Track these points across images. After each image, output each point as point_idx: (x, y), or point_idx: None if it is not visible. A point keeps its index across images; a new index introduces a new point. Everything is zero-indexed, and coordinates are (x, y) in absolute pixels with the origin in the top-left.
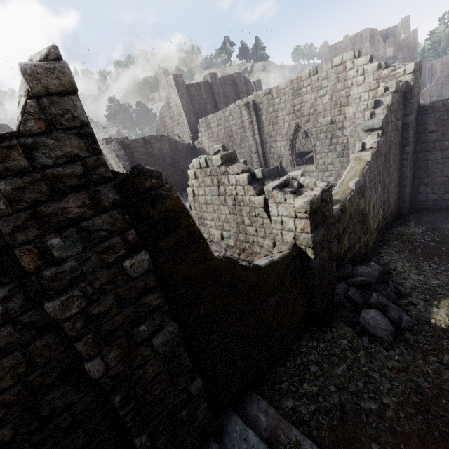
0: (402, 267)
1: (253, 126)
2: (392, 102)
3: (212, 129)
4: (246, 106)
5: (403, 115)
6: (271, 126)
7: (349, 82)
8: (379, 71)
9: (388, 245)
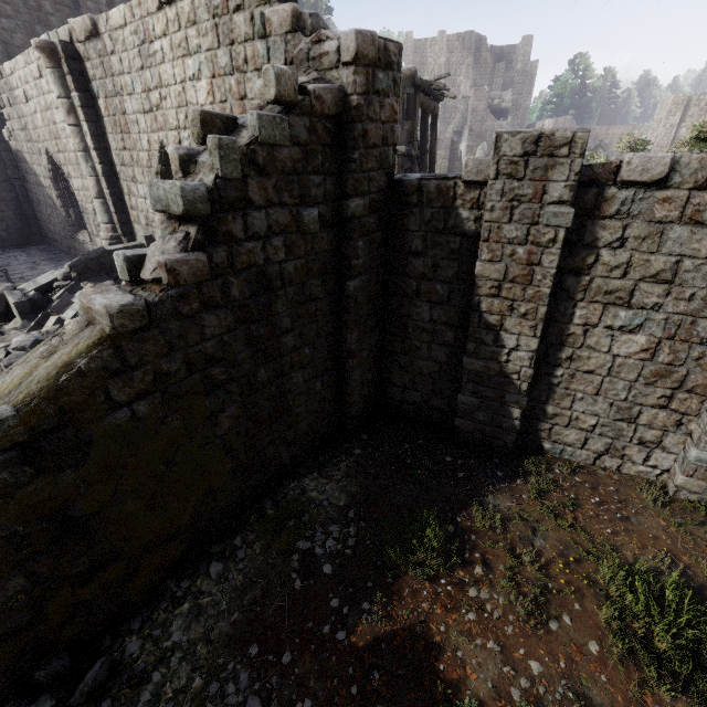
0: (166, 706)
1: (80, 122)
2: (262, 138)
3: (21, 105)
4: (48, 56)
5: (340, 192)
6: (119, 135)
7: (239, 51)
8: (298, 38)
9: (233, 554)
